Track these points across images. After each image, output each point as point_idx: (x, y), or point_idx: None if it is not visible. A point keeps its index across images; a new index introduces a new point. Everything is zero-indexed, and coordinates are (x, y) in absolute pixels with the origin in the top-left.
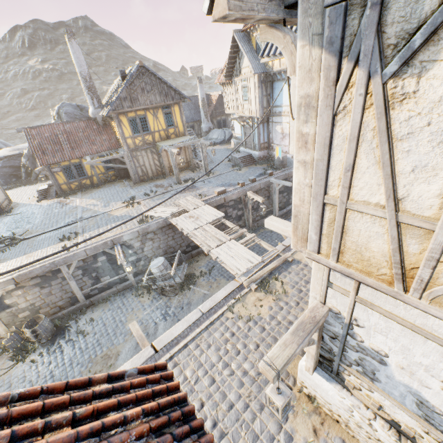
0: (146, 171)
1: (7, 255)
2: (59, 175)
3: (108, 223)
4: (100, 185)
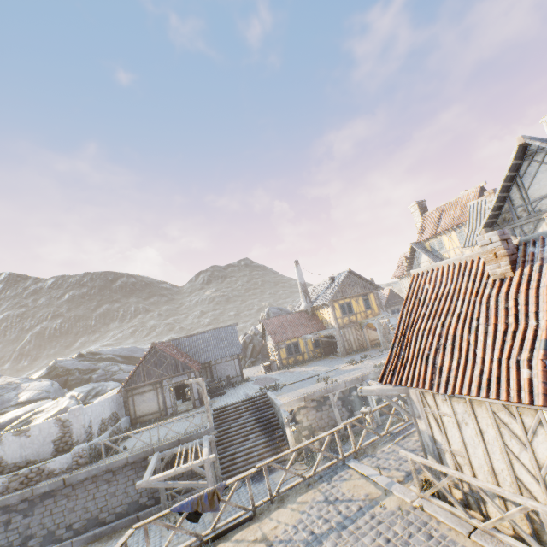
0: (351, 344)
1: (283, 391)
2: (283, 351)
3: (346, 372)
4: (309, 361)
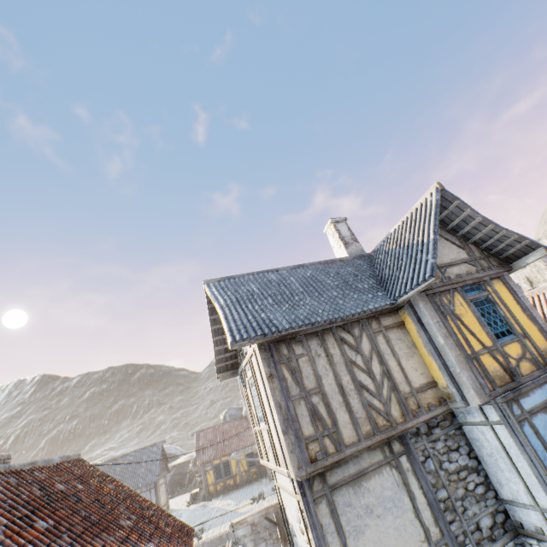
0: None
1: None
2: (210, 474)
3: (231, 518)
4: (241, 485)
